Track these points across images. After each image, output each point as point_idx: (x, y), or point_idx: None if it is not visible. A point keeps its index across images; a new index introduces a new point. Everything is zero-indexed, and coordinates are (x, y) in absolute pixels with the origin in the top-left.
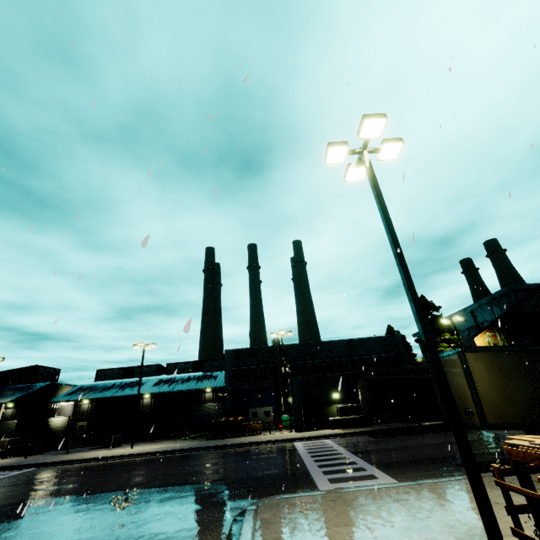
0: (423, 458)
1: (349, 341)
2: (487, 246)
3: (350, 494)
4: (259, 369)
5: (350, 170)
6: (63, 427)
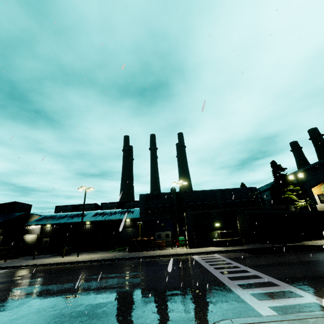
0: (318, 274)
1: (222, 190)
2: (310, 132)
3: (312, 323)
4: (162, 207)
5: None
6: (34, 241)
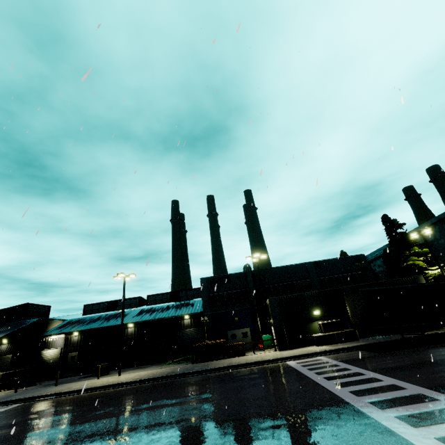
0: None
1: (316, 263)
2: (430, 172)
3: None
4: (233, 293)
5: None
6: (56, 358)
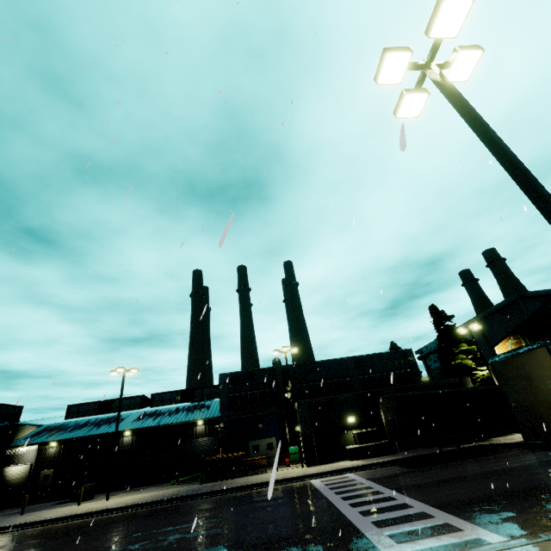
0: (496, 493)
1: (357, 358)
2: (486, 256)
3: None
4: (259, 394)
5: (406, 99)
6: (23, 478)
